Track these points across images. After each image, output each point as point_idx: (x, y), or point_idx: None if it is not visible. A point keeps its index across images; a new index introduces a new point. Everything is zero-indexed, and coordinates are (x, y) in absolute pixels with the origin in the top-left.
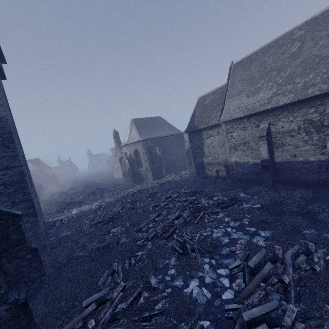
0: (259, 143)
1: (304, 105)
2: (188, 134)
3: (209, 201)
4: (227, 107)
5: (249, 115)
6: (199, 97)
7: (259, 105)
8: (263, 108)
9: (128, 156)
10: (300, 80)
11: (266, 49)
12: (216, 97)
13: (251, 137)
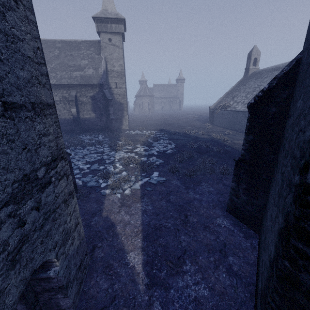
0: None
1: (61, 87)
2: None
3: None
4: None
5: None
6: None
7: None
8: None
9: None
10: (59, 73)
11: None
12: None
13: None
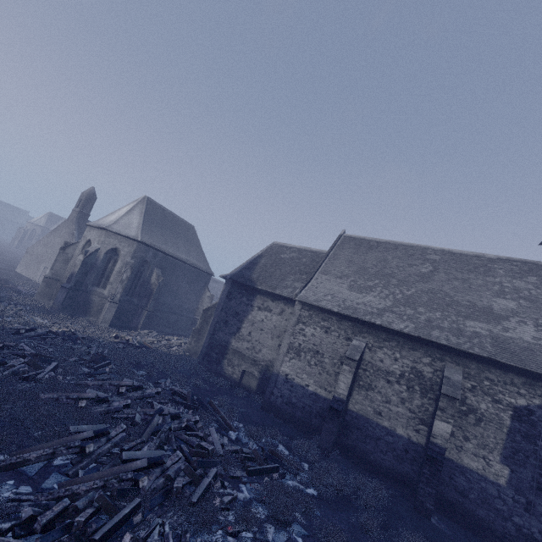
0: (343, 366)
1: (421, 347)
2: (231, 285)
3: (223, 438)
4: (317, 284)
5: (343, 315)
6: (275, 242)
7: (365, 310)
8: (369, 318)
9: (91, 249)
10: (424, 311)
11: (391, 246)
12: (302, 259)
13: (330, 349)
